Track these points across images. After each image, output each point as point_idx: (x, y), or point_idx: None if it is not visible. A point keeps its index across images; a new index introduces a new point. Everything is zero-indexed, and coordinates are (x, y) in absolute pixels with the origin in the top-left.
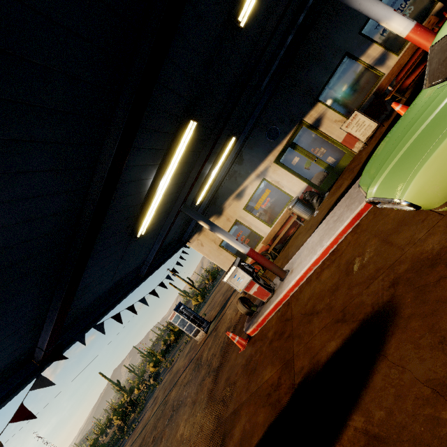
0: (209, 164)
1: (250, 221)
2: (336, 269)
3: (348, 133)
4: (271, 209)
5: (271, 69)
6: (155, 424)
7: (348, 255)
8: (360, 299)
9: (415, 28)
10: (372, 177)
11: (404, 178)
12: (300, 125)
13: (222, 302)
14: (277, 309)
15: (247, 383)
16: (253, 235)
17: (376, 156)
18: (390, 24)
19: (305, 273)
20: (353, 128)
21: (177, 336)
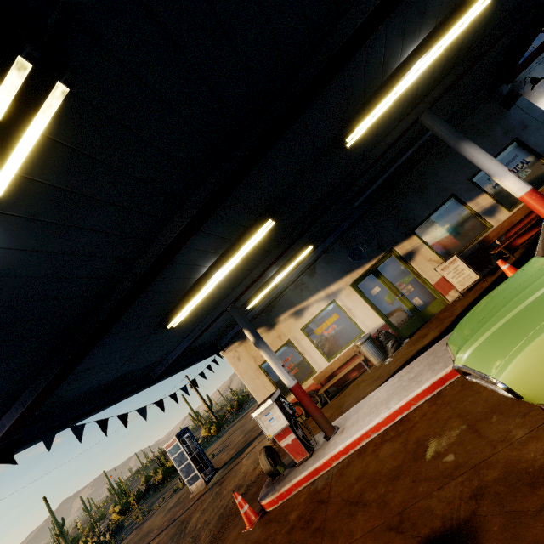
0: (276, 267)
1: (305, 347)
2: (401, 447)
3: (443, 276)
4: (334, 339)
5: (368, 190)
6: None
7: (421, 432)
8: (427, 502)
9: (530, 192)
10: (464, 339)
11: (503, 353)
12: (389, 253)
13: (241, 445)
14: (311, 479)
15: None
16: (305, 366)
17: (473, 315)
18: (504, 182)
19: (360, 439)
20: (449, 273)
21: (167, 475)
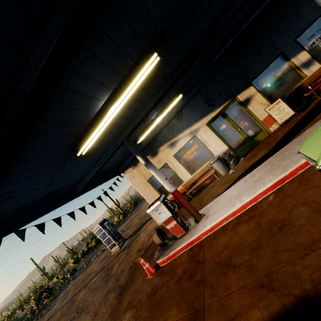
0: (156, 111)
1: (176, 167)
2: (256, 226)
3: (269, 114)
4: (195, 160)
5: (224, 46)
6: (59, 320)
7: (270, 216)
8: (292, 268)
9: None
10: None
11: None
12: (233, 100)
13: (138, 225)
14: (189, 247)
15: (149, 317)
16: (176, 178)
17: None
18: None
19: (221, 221)
20: (274, 111)
21: (97, 242)
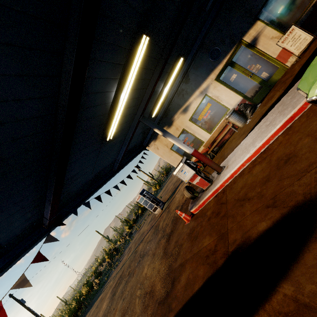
0: (162, 82)
1: (194, 130)
2: (267, 165)
3: (283, 48)
4: (211, 119)
5: None
6: (129, 264)
7: (279, 153)
8: (290, 189)
9: None
10: (316, 76)
11: None
12: (239, 44)
13: (173, 189)
14: (214, 195)
15: (191, 246)
16: (196, 141)
17: None
18: None
19: (239, 168)
20: (288, 42)
21: (143, 210)
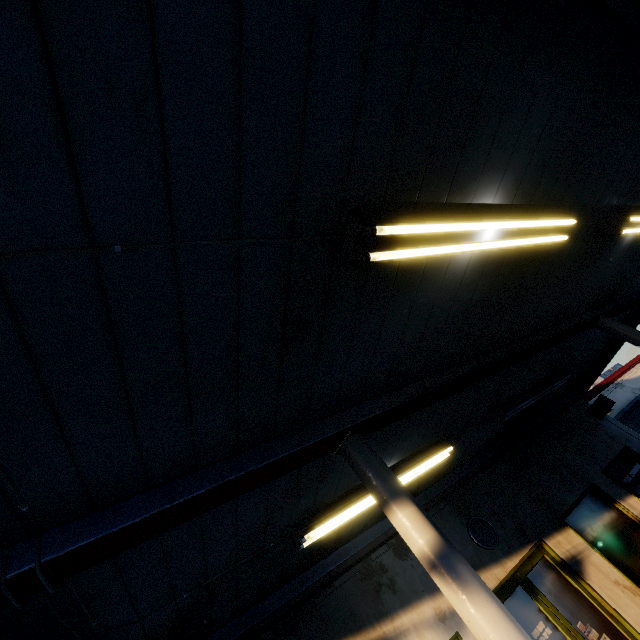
0: (401, 450)
1: None
2: None
3: None
4: None
5: (520, 404)
6: None
7: None
8: None
9: None
10: None
11: None
12: (538, 549)
13: None
14: None
15: None
16: None
17: None
18: None
19: None
20: None
21: None
